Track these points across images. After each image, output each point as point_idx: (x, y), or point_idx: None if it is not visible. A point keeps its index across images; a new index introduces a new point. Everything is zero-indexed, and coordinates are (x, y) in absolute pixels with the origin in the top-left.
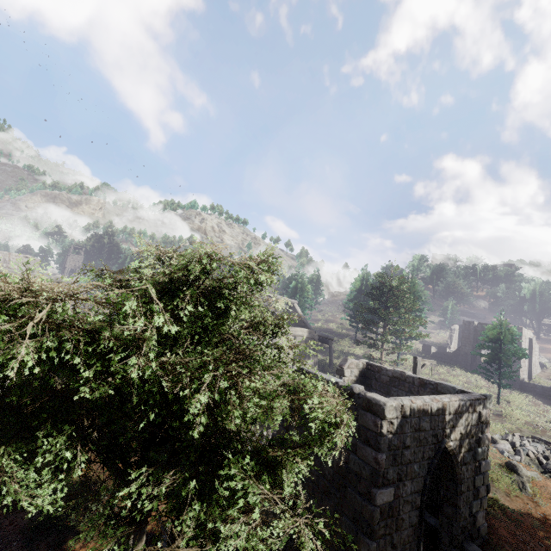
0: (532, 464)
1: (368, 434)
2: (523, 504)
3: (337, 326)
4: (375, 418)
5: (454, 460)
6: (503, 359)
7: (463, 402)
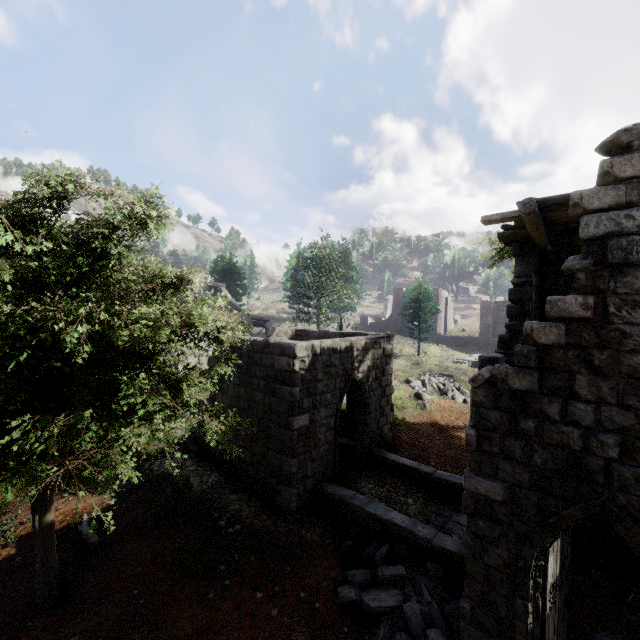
0: (434, 391)
1: (284, 375)
2: (422, 418)
3: (277, 312)
4: (288, 359)
5: (362, 388)
6: (421, 316)
7: (369, 340)
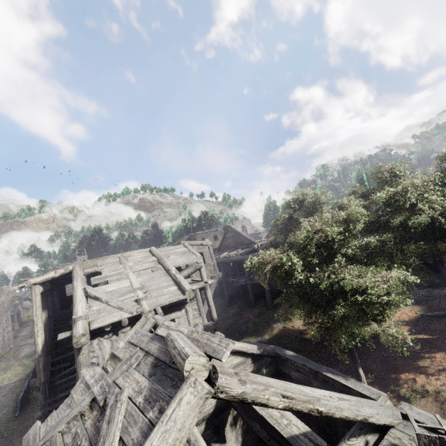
0: None
1: None
2: None
3: None
4: None
5: None
6: None
7: None
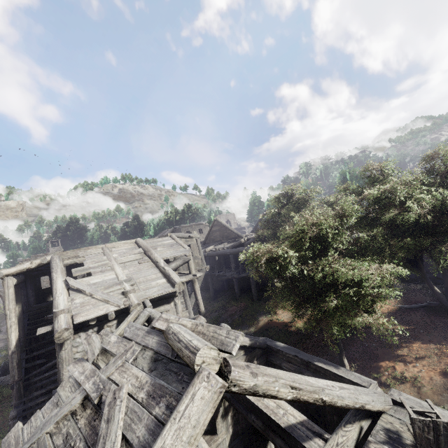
0: None
1: None
2: None
3: None
4: None
5: None
6: None
7: None
